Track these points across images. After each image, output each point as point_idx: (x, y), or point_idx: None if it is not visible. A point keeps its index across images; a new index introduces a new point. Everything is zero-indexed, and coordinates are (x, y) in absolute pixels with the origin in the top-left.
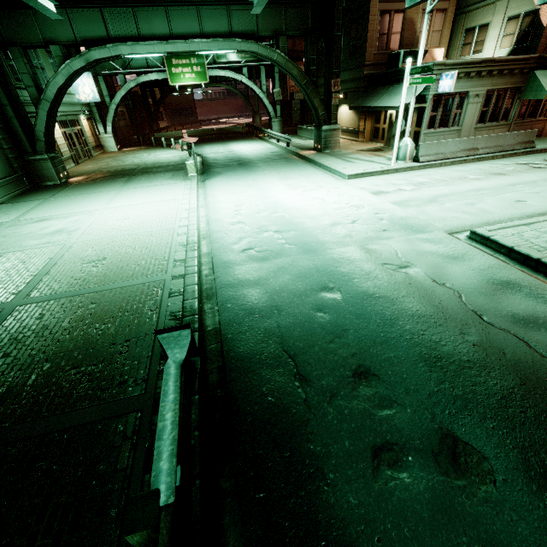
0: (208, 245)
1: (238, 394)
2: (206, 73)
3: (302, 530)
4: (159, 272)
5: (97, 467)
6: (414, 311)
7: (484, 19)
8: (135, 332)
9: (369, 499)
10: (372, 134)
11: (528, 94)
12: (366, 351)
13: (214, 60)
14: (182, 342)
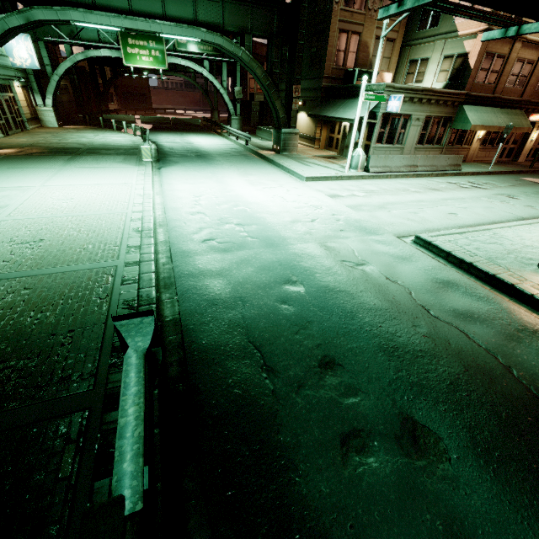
0: (165, 233)
1: (203, 387)
2: (165, 59)
3: (275, 525)
4: (109, 257)
5: (32, 477)
6: (371, 305)
7: (425, 54)
8: (81, 321)
9: (340, 486)
10: (327, 143)
11: (457, 124)
12: (330, 342)
13: (175, 47)
14: (145, 329)
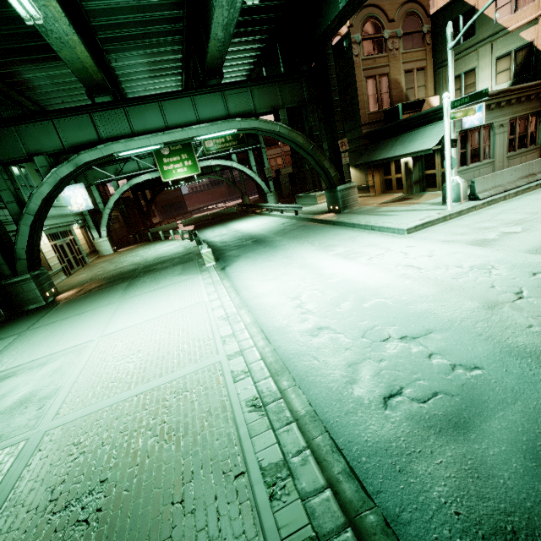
0: (296, 392)
1: None
2: (197, 165)
3: None
4: (243, 533)
5: None
6: None
7: (467, 66)
8: None
9: None
10: (383, 187)
11: None
12: None
13: (203, 153)
14: None
